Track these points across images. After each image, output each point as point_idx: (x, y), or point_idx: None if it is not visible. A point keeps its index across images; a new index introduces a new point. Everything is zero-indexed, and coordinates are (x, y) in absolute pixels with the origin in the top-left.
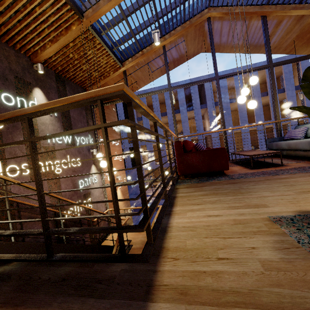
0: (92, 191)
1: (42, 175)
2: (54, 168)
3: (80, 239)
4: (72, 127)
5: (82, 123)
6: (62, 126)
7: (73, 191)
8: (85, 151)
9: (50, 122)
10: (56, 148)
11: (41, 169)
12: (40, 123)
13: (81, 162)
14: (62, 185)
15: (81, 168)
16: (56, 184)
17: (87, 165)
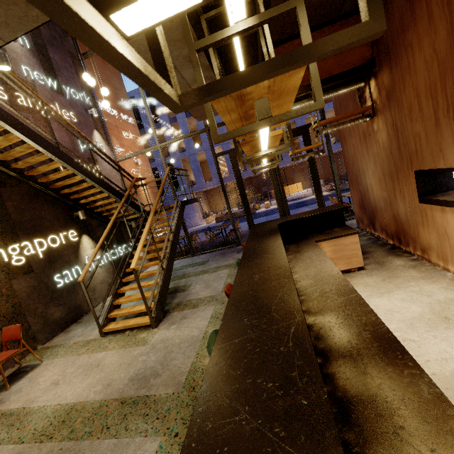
0: (99, 159)
1: (26, 110)
2: (39, 109)
3: (92, 203)
4: (55, 72)
5: (70, 73)
6: (40, 65)
7: (72, 147)
8: (80, 109)
9: (23, 53)
10: (38, 88)
11: (23, 103)
12: (10, 49)
13: (76, 119)
14: (55, 134)
15: (78, 126)
16: (47, 129)
17: (87, 127)
